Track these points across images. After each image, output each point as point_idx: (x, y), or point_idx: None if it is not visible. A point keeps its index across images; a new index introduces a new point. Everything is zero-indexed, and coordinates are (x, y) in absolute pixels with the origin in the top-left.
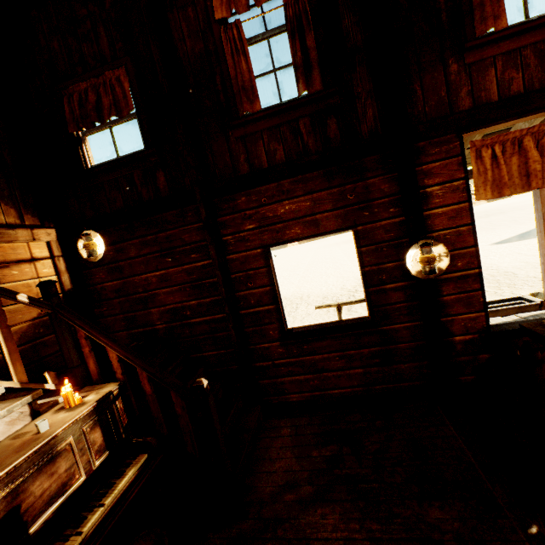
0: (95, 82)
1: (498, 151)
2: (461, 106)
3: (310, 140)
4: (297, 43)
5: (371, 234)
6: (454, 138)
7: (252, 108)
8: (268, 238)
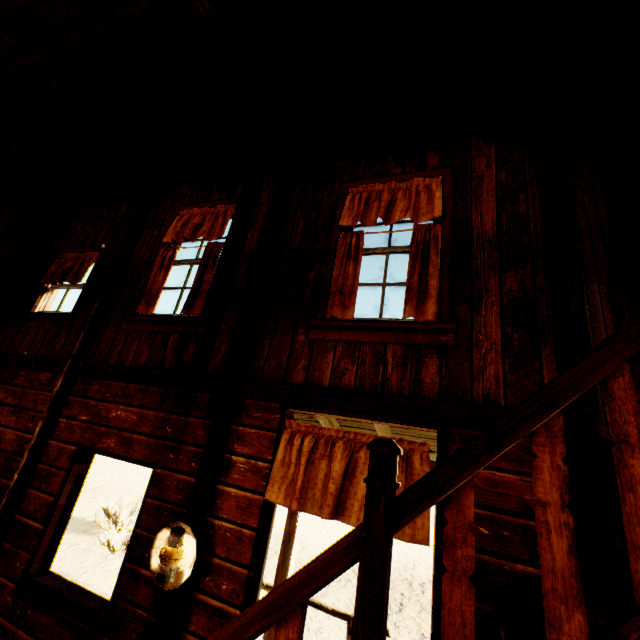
0: (80, 255)
1: (307, 444)
2: (295, 377)
3: (170, 355)
4: (198, 274)
5: (164, 484)
6: (278, 408)
7: (148, 310)
8: (88, 438)
